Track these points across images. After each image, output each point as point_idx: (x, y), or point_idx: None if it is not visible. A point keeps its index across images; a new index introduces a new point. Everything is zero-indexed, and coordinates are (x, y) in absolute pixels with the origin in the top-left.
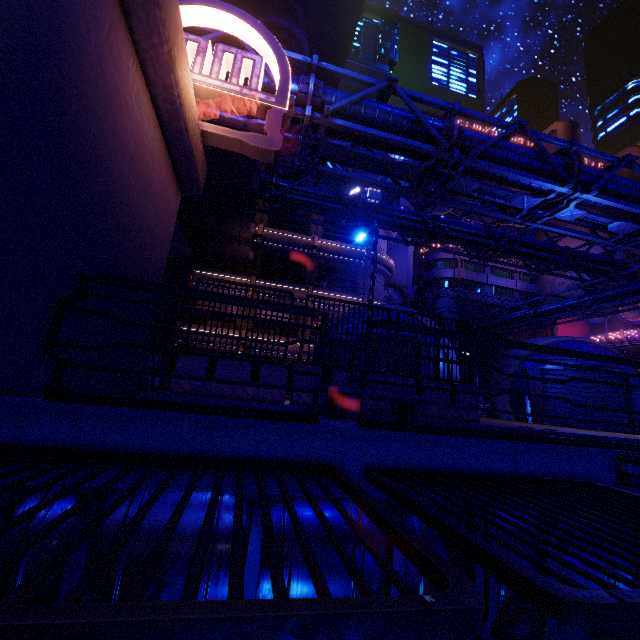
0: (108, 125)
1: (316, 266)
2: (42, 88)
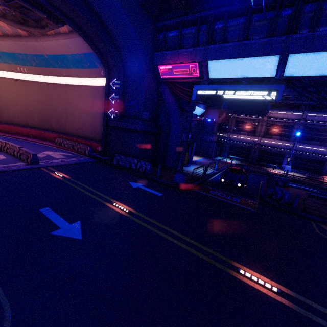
0: None
1: None
2: None
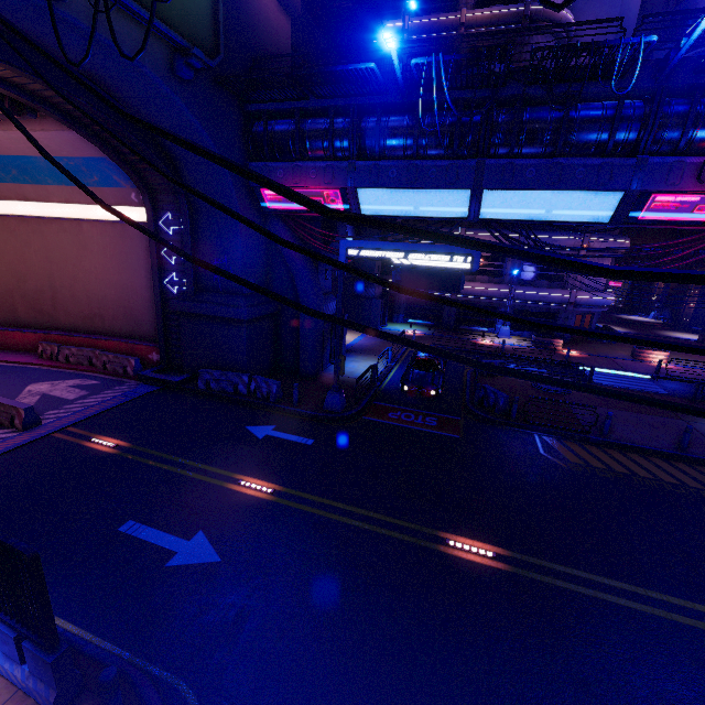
0: (249, 5)
1: (465, 49)
2: (233, 6)
